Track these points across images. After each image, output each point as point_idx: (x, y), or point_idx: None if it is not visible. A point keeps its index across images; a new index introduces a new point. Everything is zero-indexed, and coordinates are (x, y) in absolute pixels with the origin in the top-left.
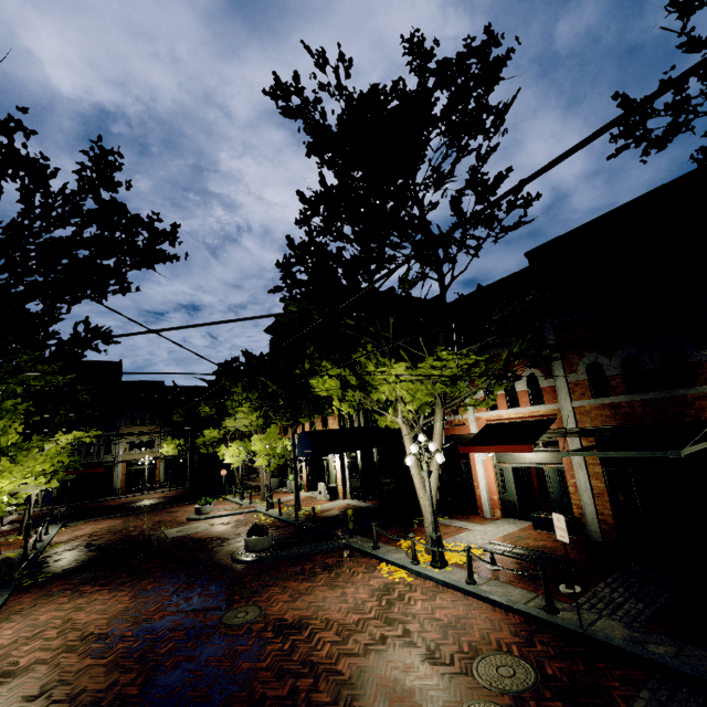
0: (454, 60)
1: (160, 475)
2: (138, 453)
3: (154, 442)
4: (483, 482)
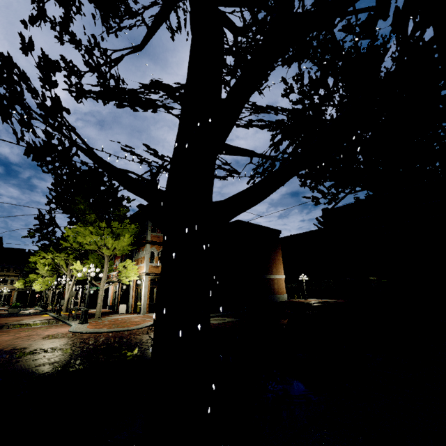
0: (88, 170)
1: (14, 299)
2: (2, 286)
3: (13, 281)
4: (109, 296)
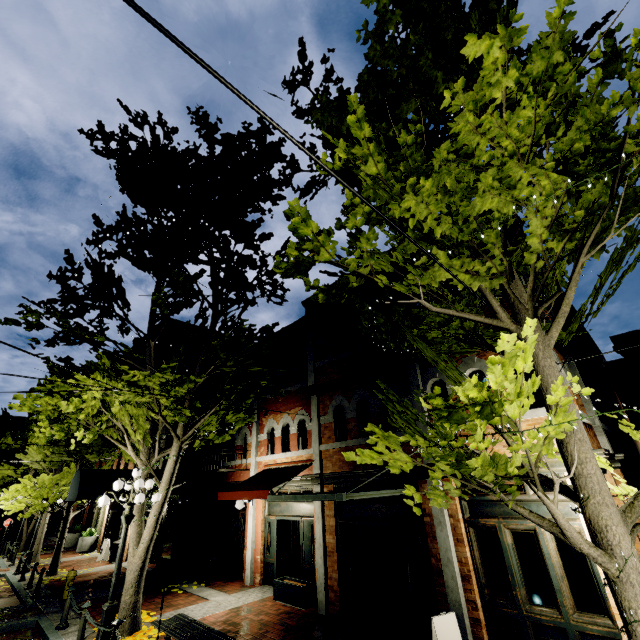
0: (237, 136)
1: None
2: None
3: None
4: (250, 538)
